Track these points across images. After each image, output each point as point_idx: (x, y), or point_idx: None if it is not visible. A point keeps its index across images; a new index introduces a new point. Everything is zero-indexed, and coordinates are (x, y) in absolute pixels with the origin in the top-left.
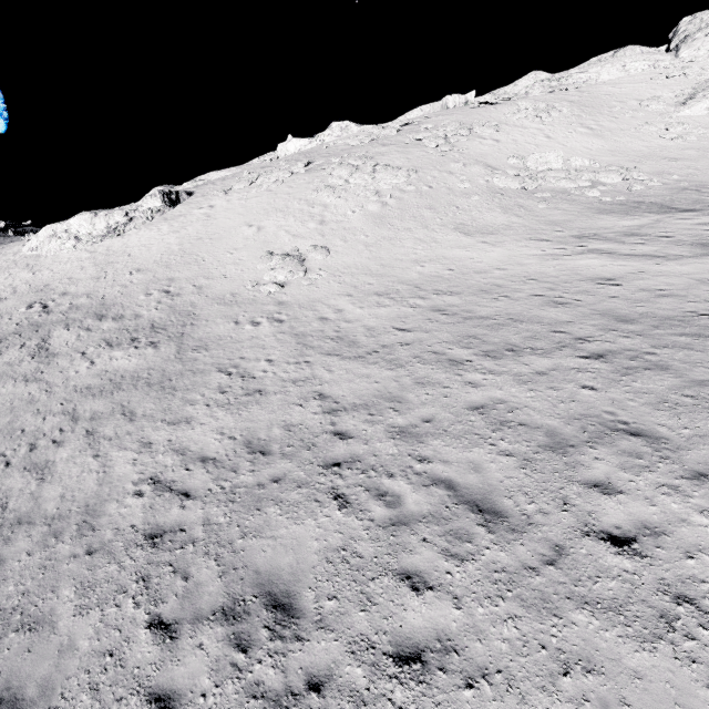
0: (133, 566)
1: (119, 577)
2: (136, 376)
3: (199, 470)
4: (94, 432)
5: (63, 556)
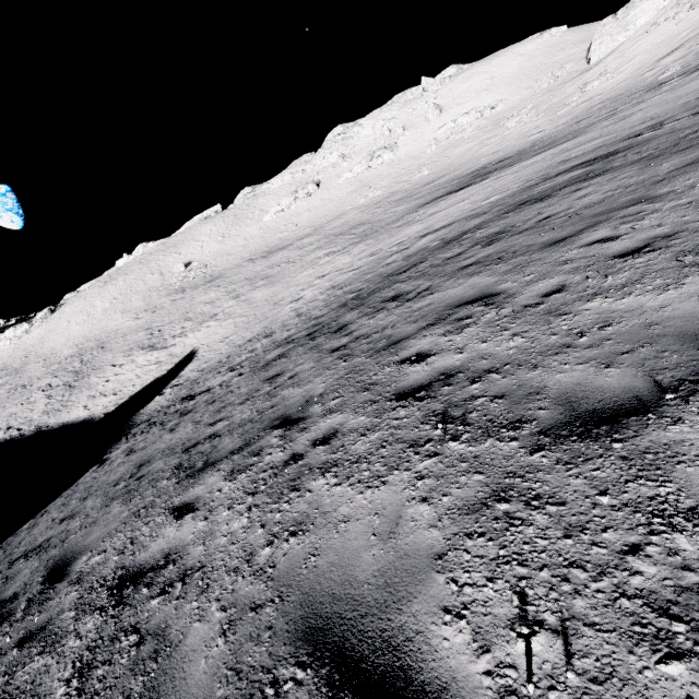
0: None
1: None
2: (1, 384)
3: None
4: None
5: None
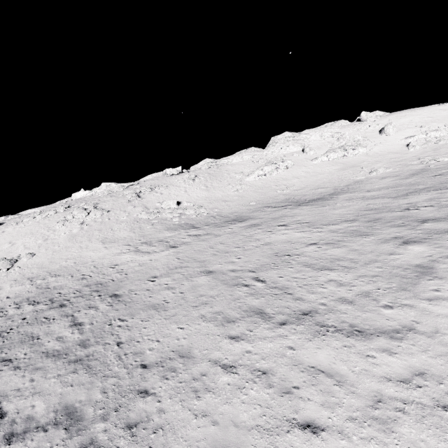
0: None
1: None
2: None
3: None
4: None
5: None
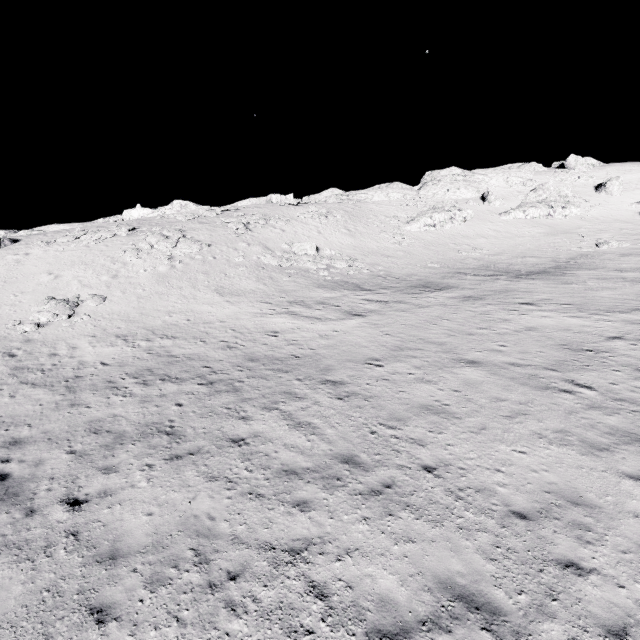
0: None
1: None
2: None
3: None
4: None
5: None
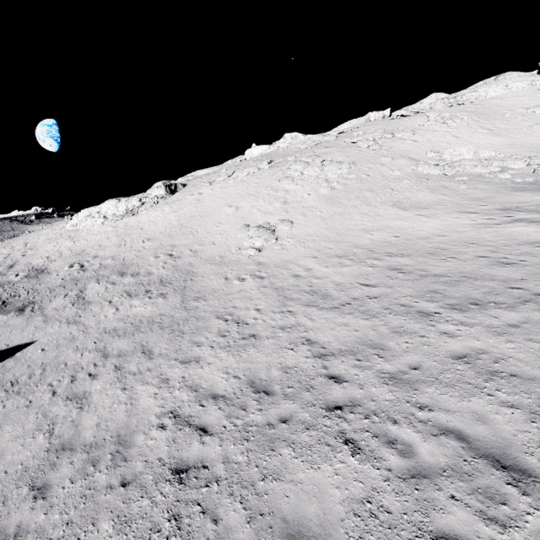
0: (164, 502)
1: (152, 514)
2: (151, 320)
3: (212, 406)
4: (121, 367)
5: (101, 486)
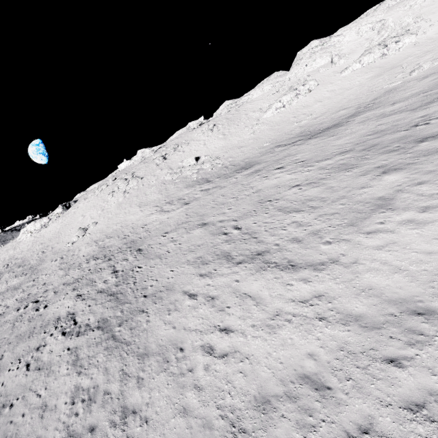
0: None
1: None
2: (14, 286)
3: (4, 309)
4: None
5: None
